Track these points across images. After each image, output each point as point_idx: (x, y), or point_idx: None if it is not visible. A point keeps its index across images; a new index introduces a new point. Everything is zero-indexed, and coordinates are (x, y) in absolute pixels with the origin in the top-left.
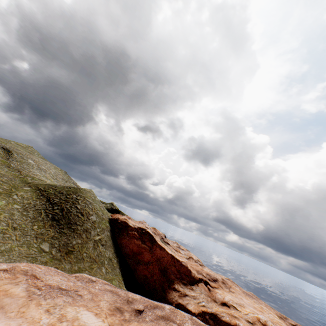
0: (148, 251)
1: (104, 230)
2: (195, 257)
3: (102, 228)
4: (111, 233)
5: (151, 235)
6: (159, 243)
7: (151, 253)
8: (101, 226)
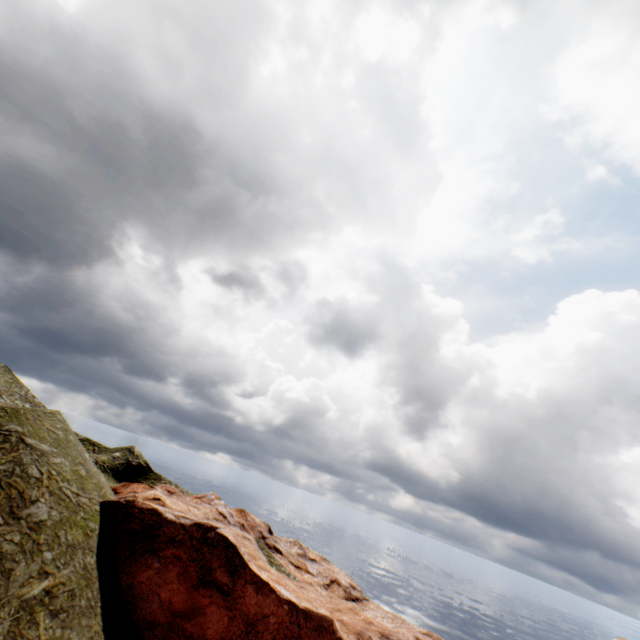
0: (222, 601)
1: (75, 550)
2: (344, 578)
3: (65, 545)
4: (101, 553)
5: (232, 546)
6: (254, 571)
7: (229, 609)
8: (64, 539)
